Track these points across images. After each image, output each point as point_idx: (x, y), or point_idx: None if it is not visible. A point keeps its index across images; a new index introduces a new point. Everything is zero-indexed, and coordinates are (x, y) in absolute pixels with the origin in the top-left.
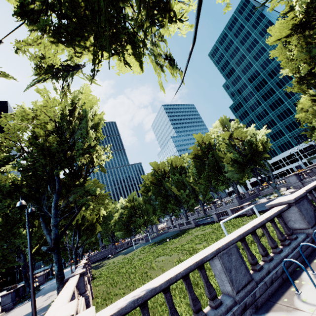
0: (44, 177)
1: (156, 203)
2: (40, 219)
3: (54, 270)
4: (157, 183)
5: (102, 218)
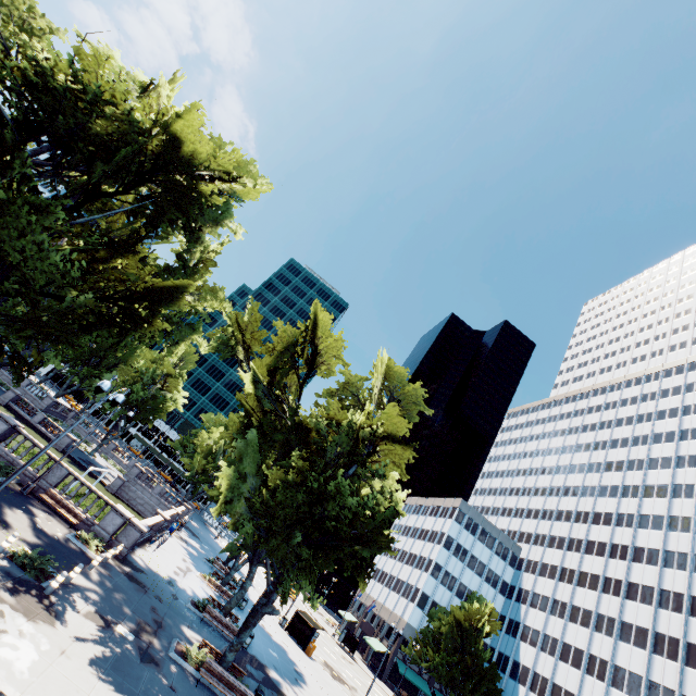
0: None
1: None
2: None
3: None
4: None
5: None
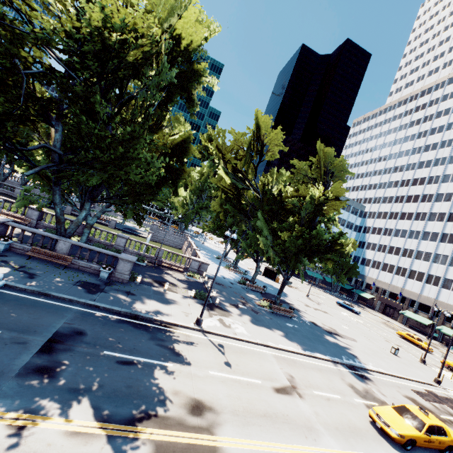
0: None
1: None
2: None
3: None
4: None
5: None
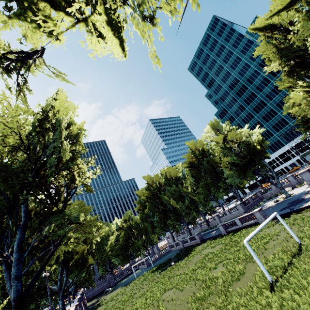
0: (2, 207)
1: (155, 220)
2: (3, 267)
3: None
4: (153, 198)
5: (96, 245)
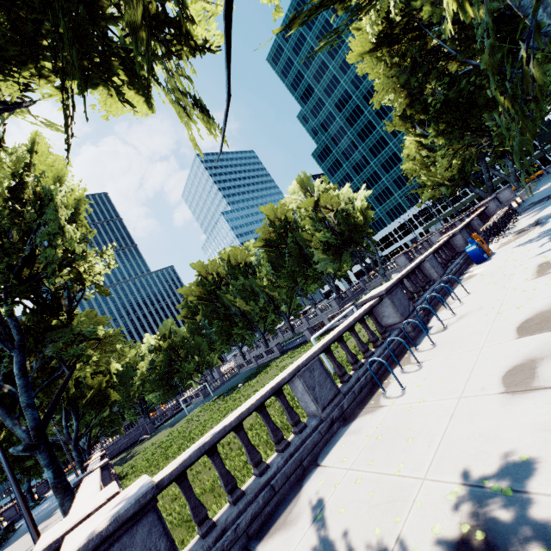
0: None
1: (213, 332)
2: None
3: (35, 493)
4: (209, 298)
5: (117, 377)
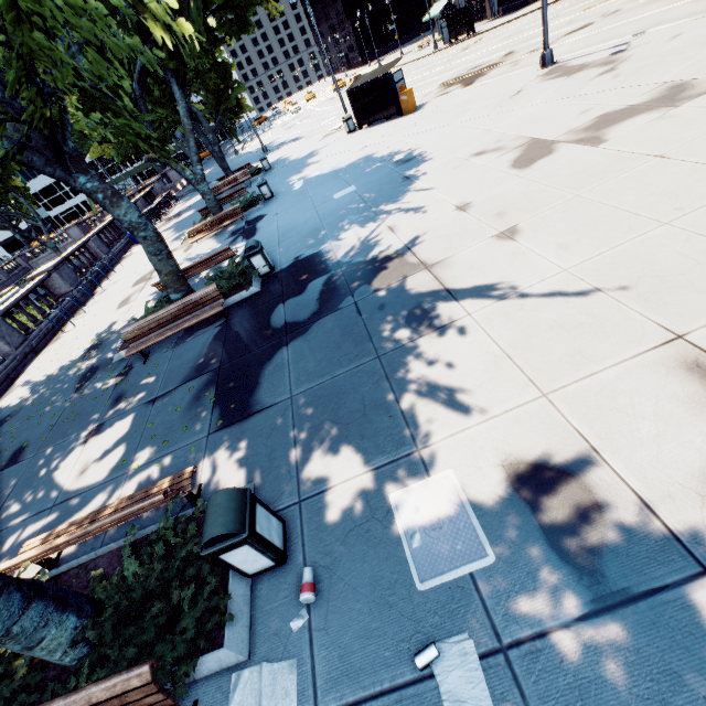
0: None
1: None
2: None
3: None
4: None
5: None
